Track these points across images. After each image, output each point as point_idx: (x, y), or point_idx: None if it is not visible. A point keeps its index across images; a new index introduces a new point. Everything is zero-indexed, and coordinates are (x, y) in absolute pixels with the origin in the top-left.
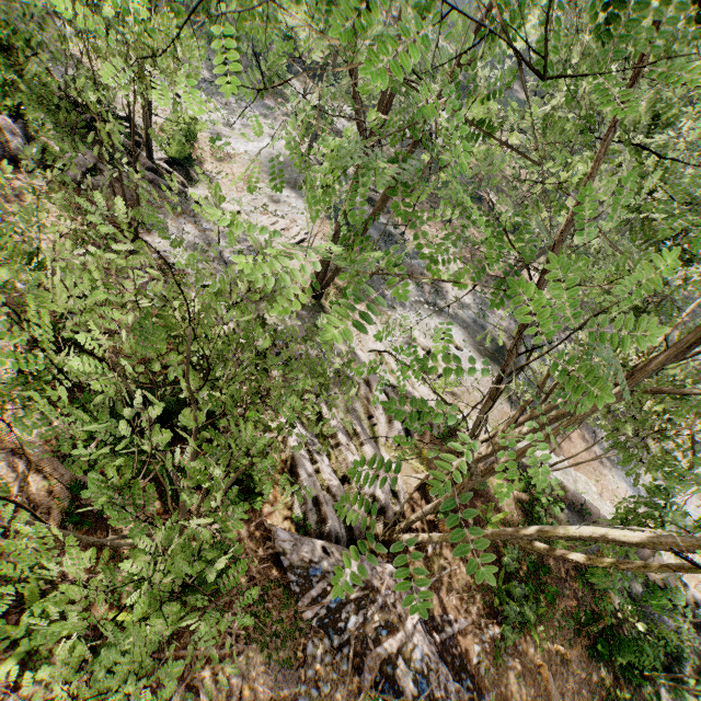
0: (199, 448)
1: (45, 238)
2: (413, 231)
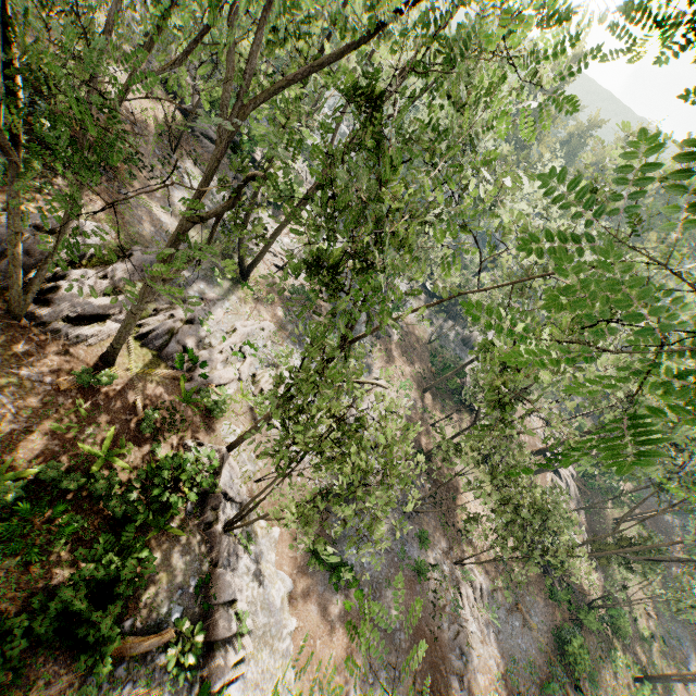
0: (30, 154)
1: (139, 105)
2: (384, 361)
